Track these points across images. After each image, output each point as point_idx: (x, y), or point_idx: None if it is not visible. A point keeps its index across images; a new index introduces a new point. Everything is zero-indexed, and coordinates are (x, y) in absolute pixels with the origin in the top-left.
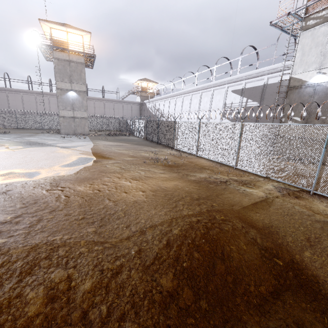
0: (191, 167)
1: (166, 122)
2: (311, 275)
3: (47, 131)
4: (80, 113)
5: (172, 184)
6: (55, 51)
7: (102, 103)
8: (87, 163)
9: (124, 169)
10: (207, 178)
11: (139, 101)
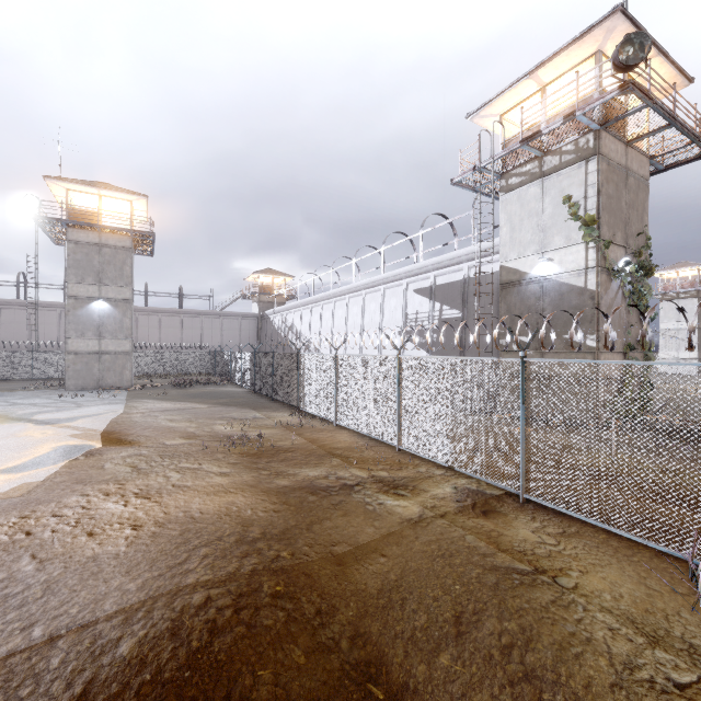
0: (306, 453)
1: (285, 356)
2: None
3: (38, 384)
4: (116, 342)
5: (222, 502)
6: (72, 229)
7: (176, 318)
8: (67, 459)
9: (140, 470)
10: (321, 478)
11: (257, 312)
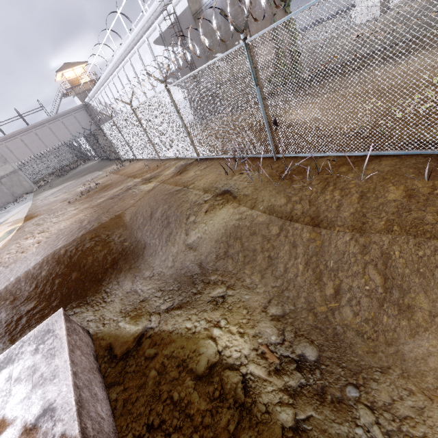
0: (117, 182)
1: (97, 131)
2: (144, 244)
3: None
4: (1, 169)
5: (73, 219)
6: None
7: (31, 134)
8: (9, 236)
9: (39, 224)
10: (119, 190)
11: (80, 104)
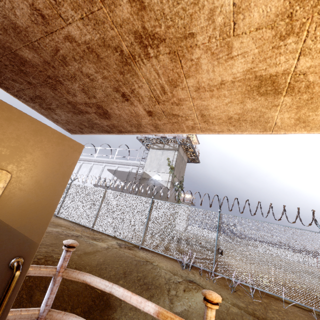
0: None
1: None
2: None
3: None
4: None
5: None
6: None
7: None
8: None
9: None
10: (60, 231)
11: None
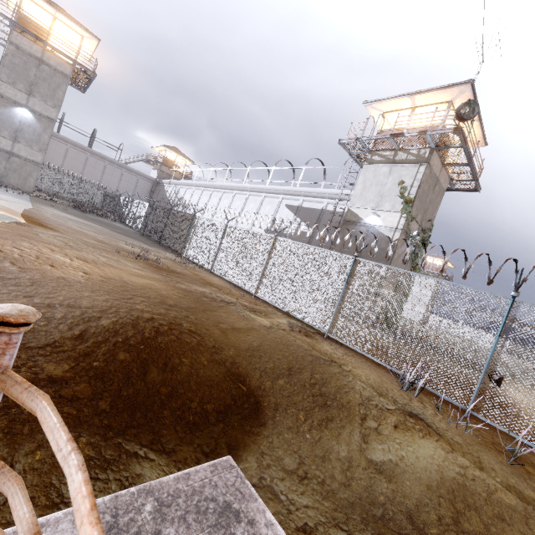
0: (193, 278)
1: (182, 214)
2: (273, 403)
3: None
4: (29, 150)
5: (144, 281)
6: (17, 33)
7: (83, 154)
8: (0, 220)
9: (71, 246)
10: (207, 293)
11: (154, 177)
